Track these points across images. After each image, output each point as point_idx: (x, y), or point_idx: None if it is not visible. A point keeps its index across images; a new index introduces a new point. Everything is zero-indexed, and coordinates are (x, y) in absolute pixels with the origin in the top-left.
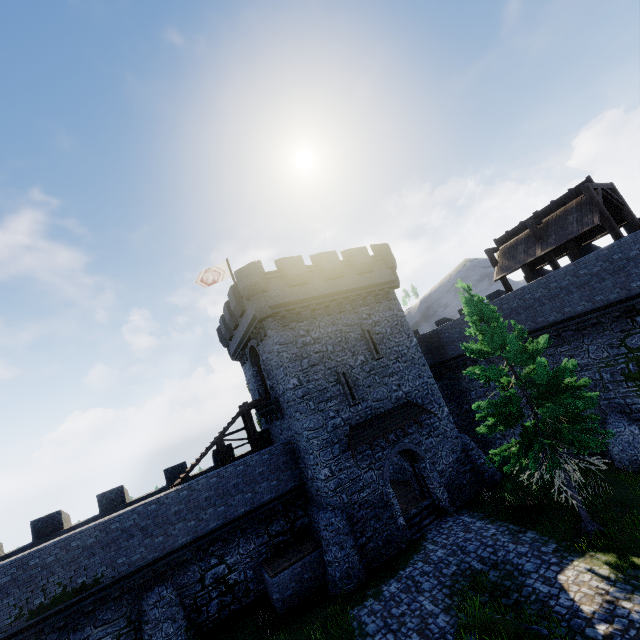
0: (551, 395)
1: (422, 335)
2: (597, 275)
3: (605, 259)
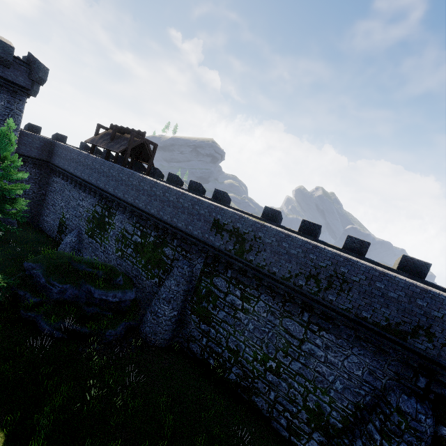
0: (2, 199)
1: (45, 138)
2: (104, 173)
3: (109, 169)
